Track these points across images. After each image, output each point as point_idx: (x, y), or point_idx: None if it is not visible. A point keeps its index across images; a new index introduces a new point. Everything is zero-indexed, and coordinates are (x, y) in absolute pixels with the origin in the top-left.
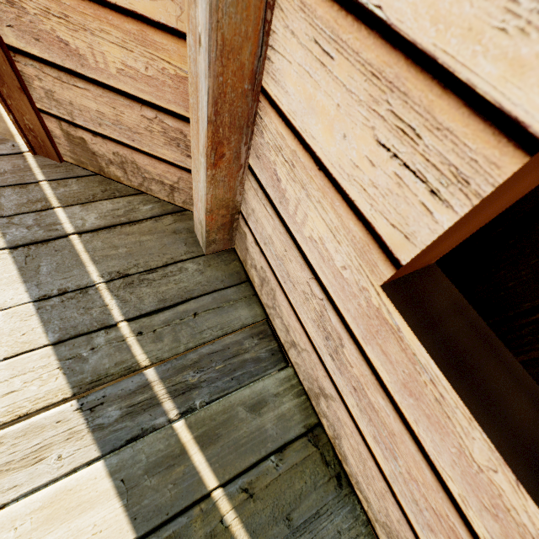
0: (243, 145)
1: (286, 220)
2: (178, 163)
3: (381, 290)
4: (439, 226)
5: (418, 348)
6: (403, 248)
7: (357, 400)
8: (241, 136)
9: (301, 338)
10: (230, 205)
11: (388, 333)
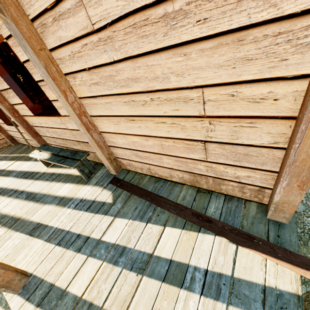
0: (2, 128)
1: (8, 130)
2: (3, 138)
3: (7, 126)
4: (1, 120)
5: (9, 126)
6: (4, 122)
7: (20, 136)
8: (1, 127)
9: (21, 139)
10: (9, 136)
11: (10, 127)
